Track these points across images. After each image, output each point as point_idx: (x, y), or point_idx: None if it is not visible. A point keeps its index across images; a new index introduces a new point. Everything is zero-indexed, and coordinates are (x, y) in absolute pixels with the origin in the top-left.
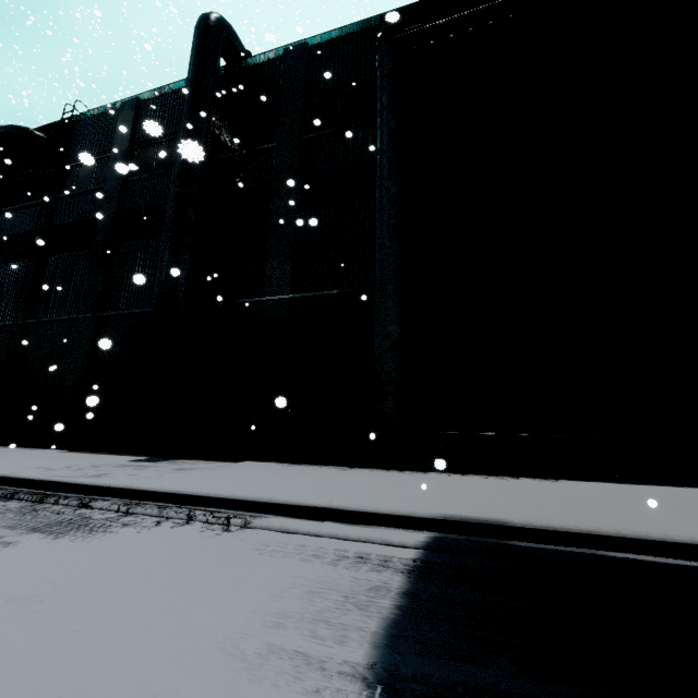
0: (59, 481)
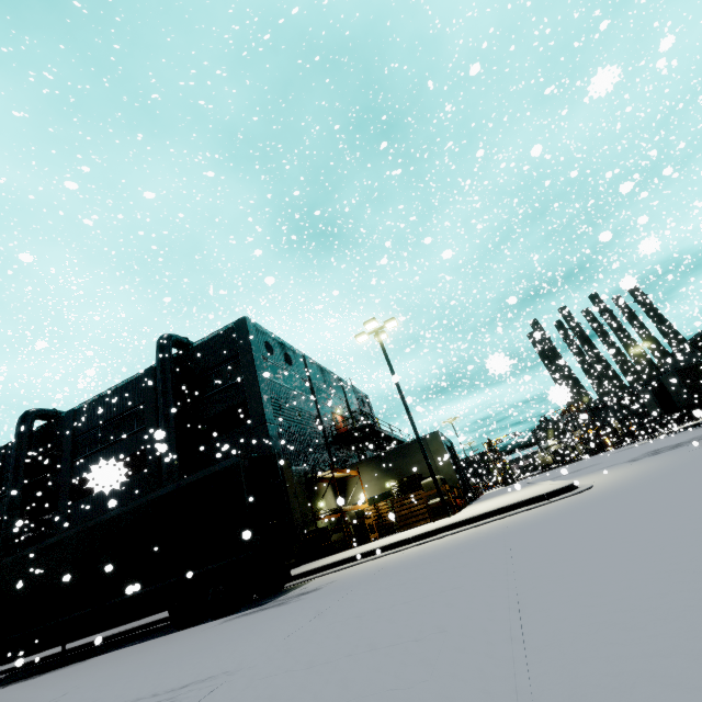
0: None
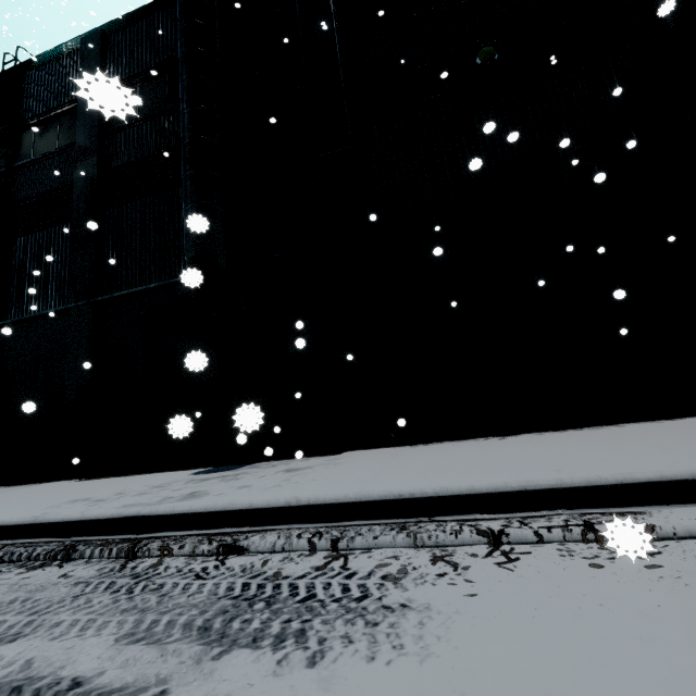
0: (143, 515)
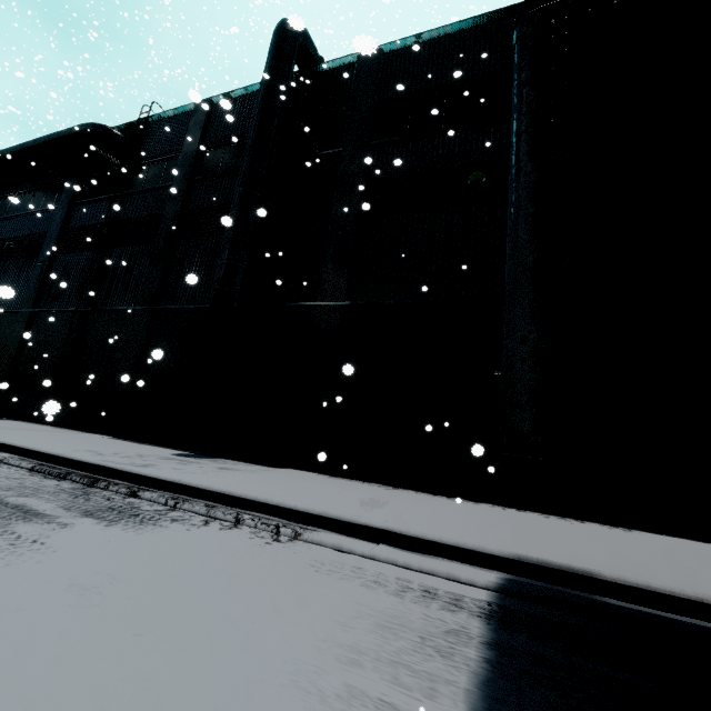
0: (109, 467)
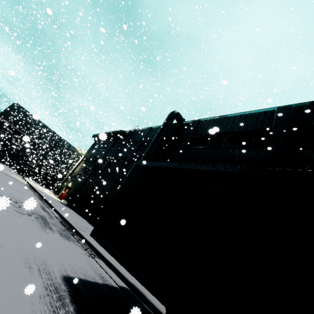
0: (74, 227)
